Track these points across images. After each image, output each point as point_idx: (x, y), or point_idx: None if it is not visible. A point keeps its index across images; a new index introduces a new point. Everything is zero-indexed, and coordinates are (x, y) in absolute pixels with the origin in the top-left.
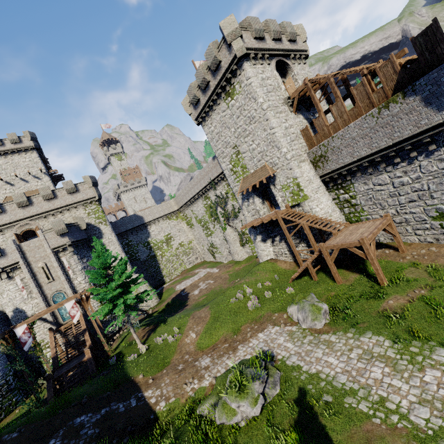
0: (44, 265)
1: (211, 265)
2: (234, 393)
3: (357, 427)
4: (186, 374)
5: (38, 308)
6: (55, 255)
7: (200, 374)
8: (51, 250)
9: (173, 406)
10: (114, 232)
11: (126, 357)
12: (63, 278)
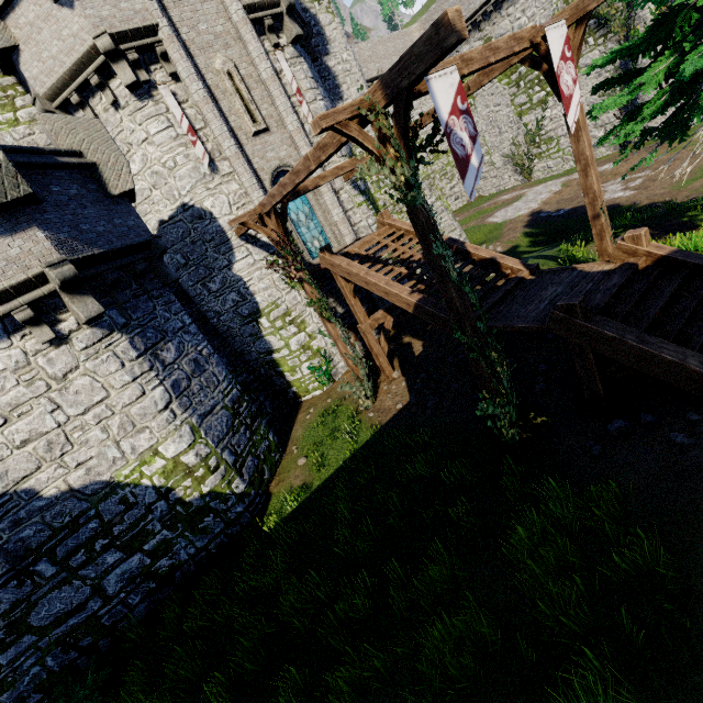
0: (232, 67)
1: (548, 178)
2: None
3: None
4: None
5: (244, 211)
6: (256, 35)
7: None
8: (243, 9)
9: None
10: (348, 44)
11: None
12: (294, 122)
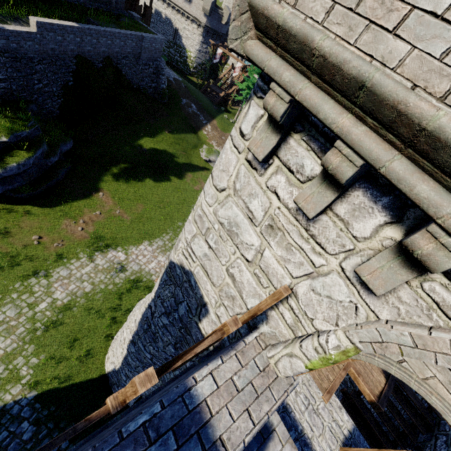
0: None
1: None
2: (207, 149)
3: (203, 181)
4: (219, 140)
5: None
6: None
7: (219, 145)
8: None
9: (205, 137)
10: None
11: (226, 114)
12: None
